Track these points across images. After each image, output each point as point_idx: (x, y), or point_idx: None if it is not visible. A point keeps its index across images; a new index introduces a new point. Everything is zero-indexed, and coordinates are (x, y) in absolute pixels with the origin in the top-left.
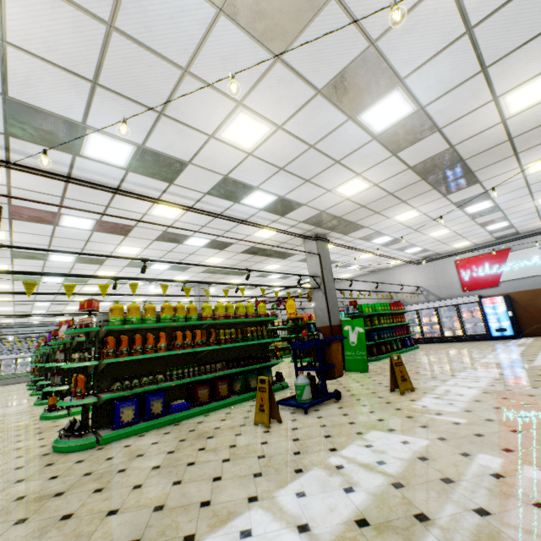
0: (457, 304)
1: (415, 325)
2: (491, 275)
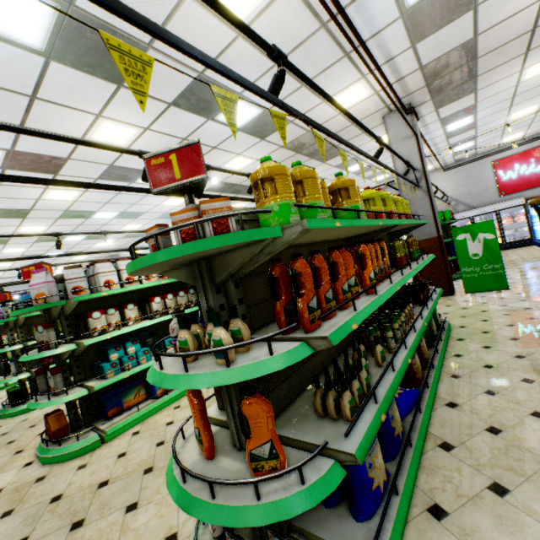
0: (498, 210)
1: None
2: (536, 173)
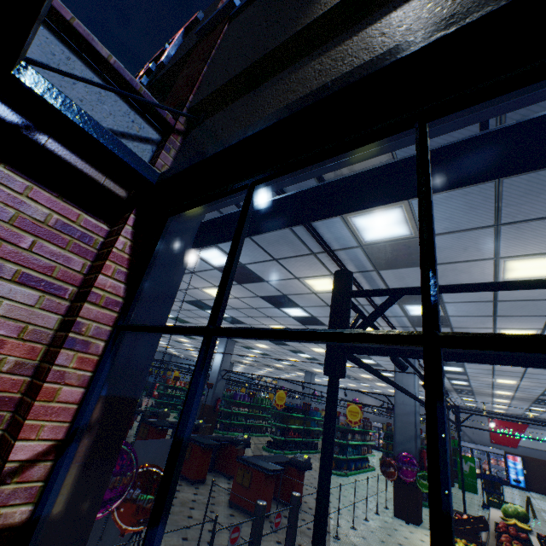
0: (488, 451)
1: None
2: (513, 438)
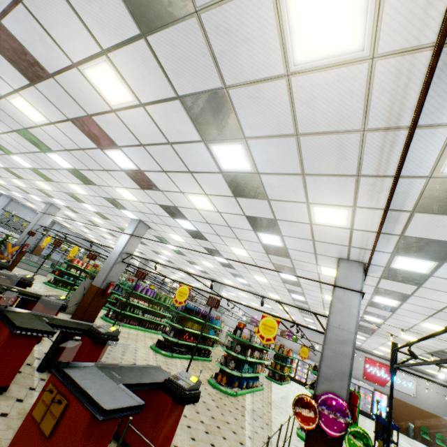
0: (360, 386)
1: None
2: (383, 378)
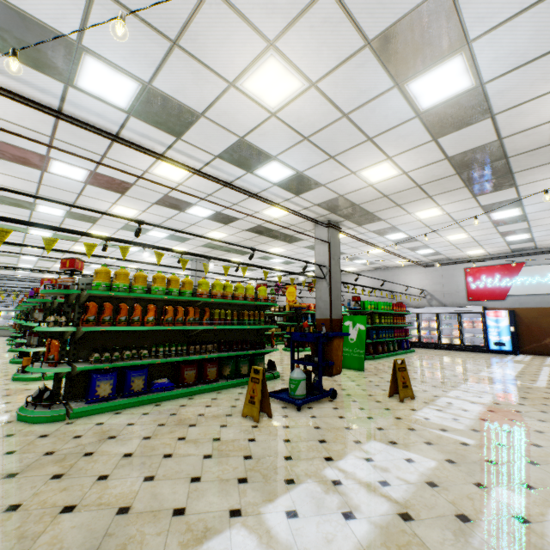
0: (460, 313)
1: (413, 328)
2: (500, 287)
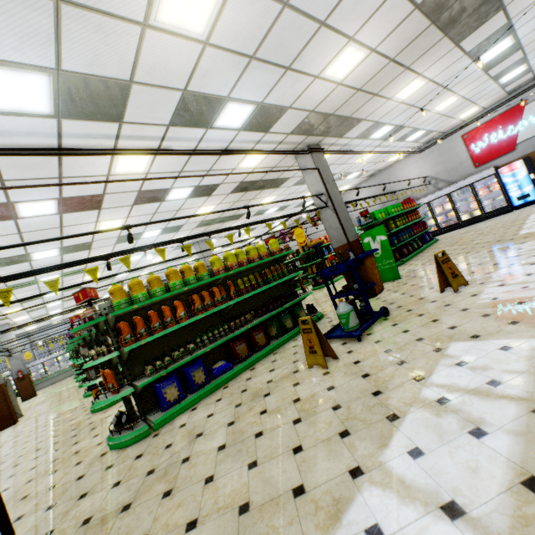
0: (472, 183)
1: (428, 218)
2: (506, 139)
